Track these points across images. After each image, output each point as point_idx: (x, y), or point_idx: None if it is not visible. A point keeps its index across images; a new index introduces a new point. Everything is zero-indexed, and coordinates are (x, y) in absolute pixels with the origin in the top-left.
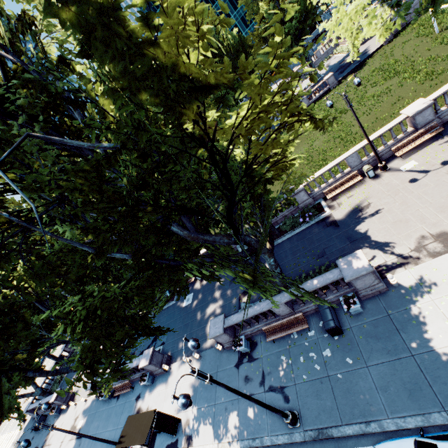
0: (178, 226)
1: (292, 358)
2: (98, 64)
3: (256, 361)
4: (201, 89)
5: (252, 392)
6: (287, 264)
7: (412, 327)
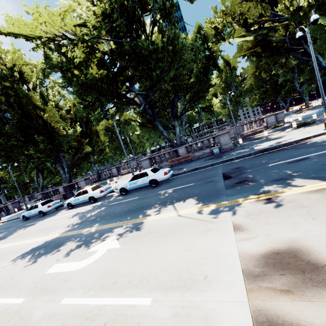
0: None
1: None
2: (41, 99)
3: None
4: (39, 108)
5: None
6: None
7: None
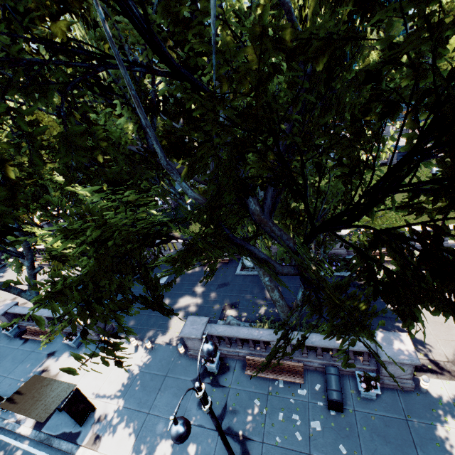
0: (255, 196)
1: (268, 409)
2: None
3: (221, 389)
4: None
5: (203, 423)
6: (293, 301)
7: (434, 450)
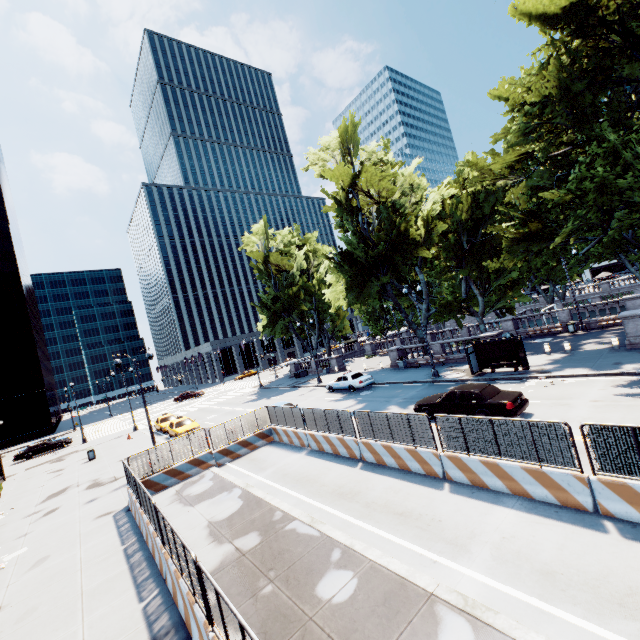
0: None
1: None
2: None
3: None
4: None
5: None
6: None
7: None
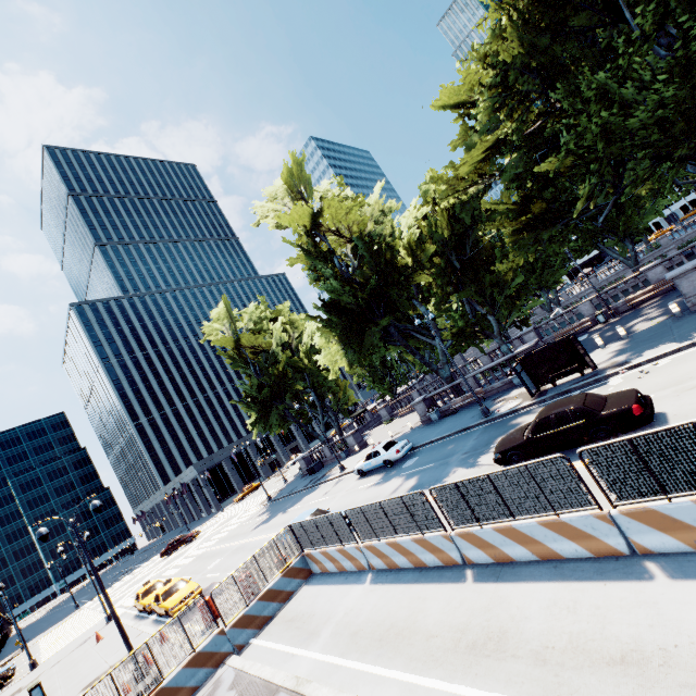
0: None
1: None
2: None
3: None
4: None
5: None
6: None
7: None
